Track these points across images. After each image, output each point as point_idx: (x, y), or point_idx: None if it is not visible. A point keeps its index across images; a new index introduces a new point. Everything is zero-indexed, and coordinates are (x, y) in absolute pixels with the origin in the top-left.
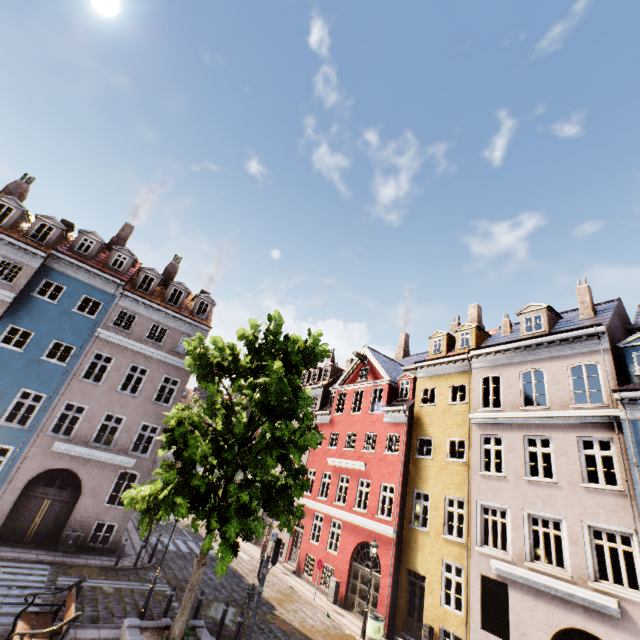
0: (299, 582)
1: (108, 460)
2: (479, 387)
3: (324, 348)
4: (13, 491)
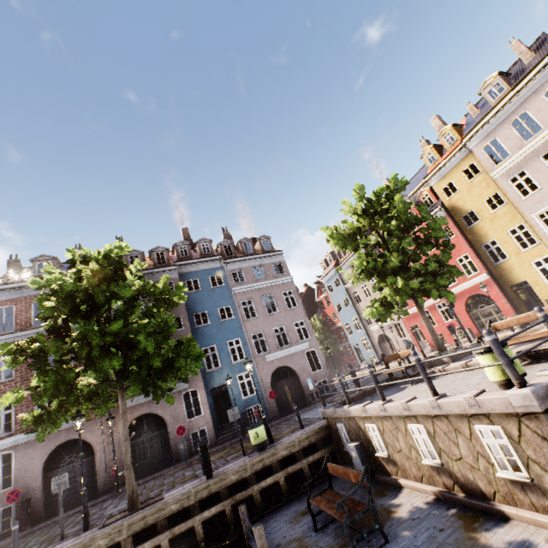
0: None
1: (295, 351)
2: (485, 156)
3: (402, 181)
4: (268, 390)
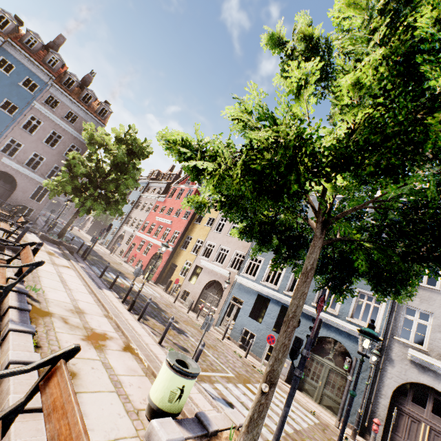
0: (125, 264)
1: (33, 177)
2: None
3: (151, 149)
4: None
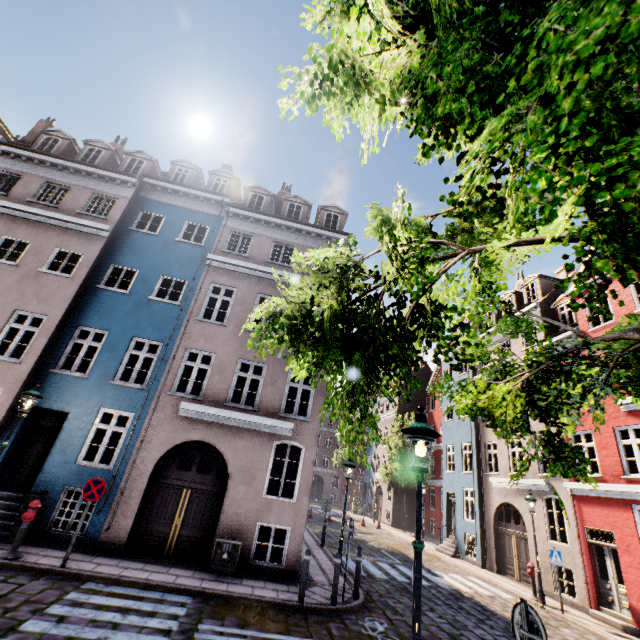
0: None
1: (255, 426)
2: None
3: None
4: (139, 476)
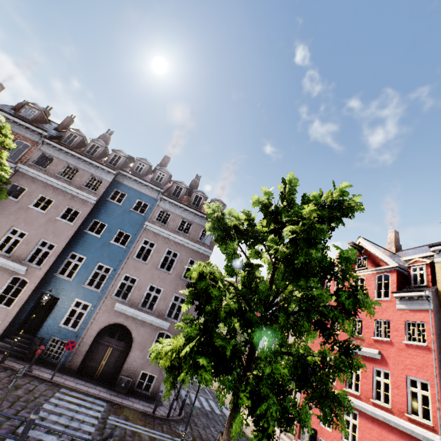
0: None
1: (150, 321)
2: None
3: (354, 202)
4: (89, 337)
